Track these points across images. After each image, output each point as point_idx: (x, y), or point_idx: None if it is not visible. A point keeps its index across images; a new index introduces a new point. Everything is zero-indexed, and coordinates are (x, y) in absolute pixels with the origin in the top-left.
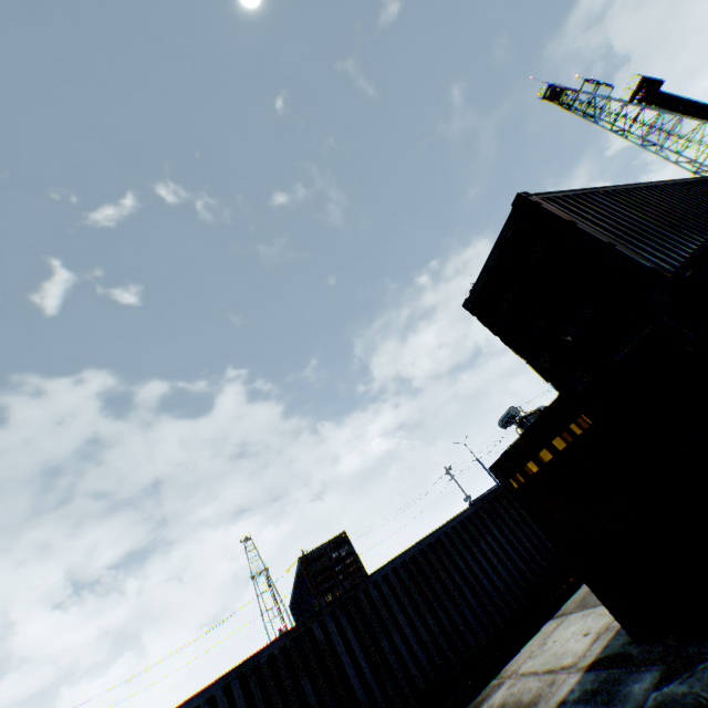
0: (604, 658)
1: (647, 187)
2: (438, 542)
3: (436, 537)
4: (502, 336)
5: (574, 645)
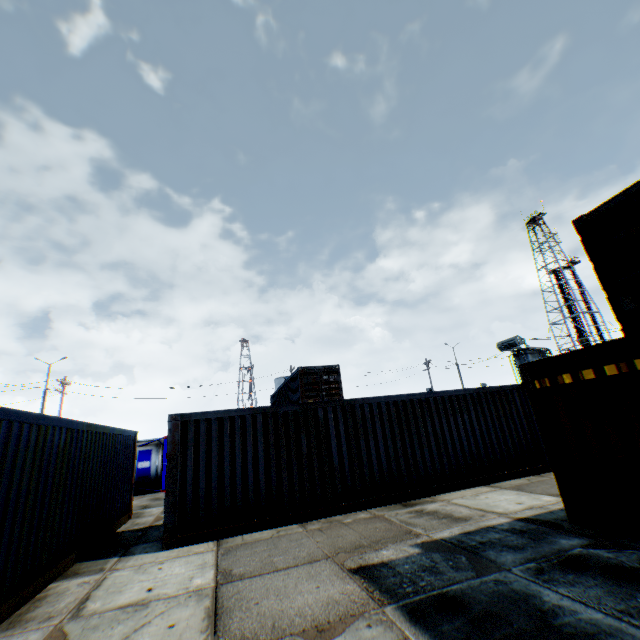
0: (535, 520)
1: None
2: (426, 401)
3: (426, 397)
4: (596, 265)
5: (507, 505)
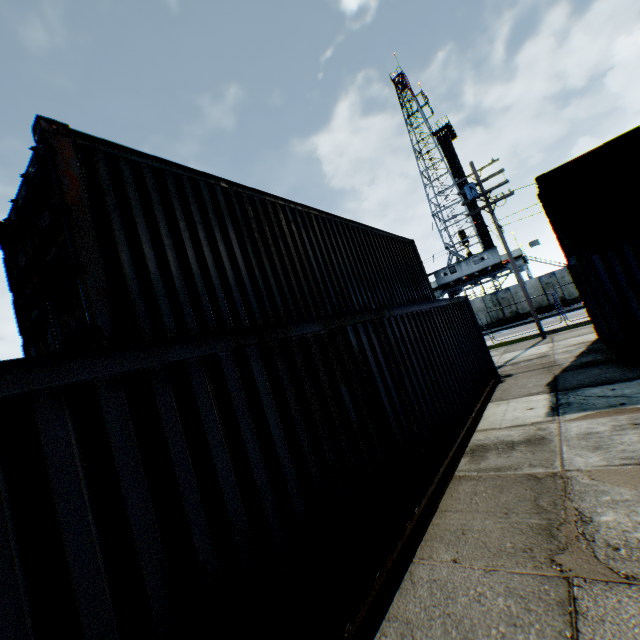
0: None
1: (304, 213)
2: None
3: None
4: (18, 298)
5: None
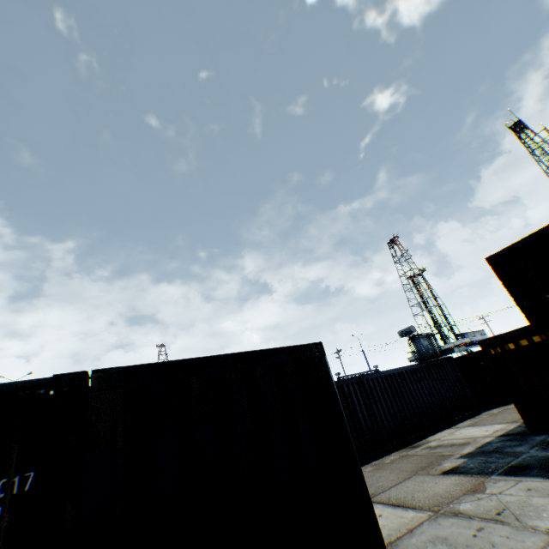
0: (508, 434)
1: None
2: (401, 373)
3: (401, 370)
4: (503, 282)
5: (480, 433)
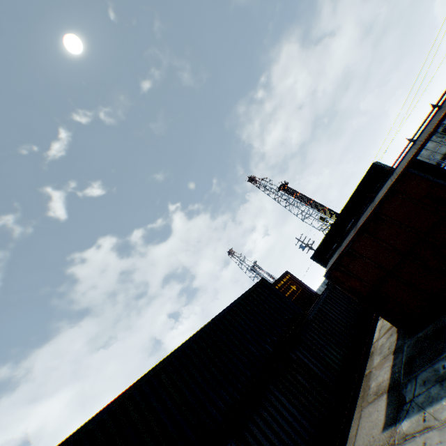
0: None
1: None
2: None
3: None
4: None
5: None
